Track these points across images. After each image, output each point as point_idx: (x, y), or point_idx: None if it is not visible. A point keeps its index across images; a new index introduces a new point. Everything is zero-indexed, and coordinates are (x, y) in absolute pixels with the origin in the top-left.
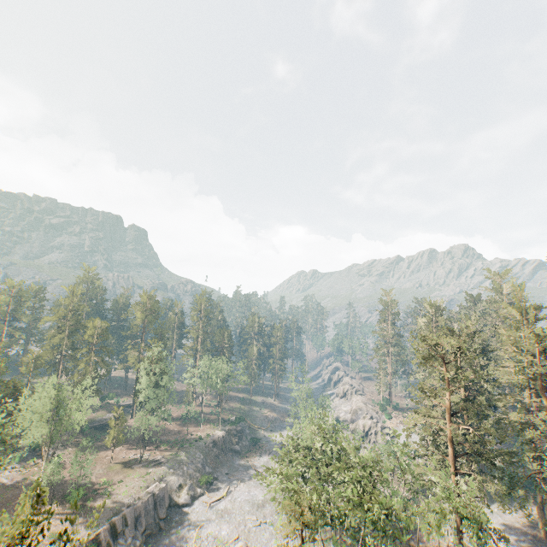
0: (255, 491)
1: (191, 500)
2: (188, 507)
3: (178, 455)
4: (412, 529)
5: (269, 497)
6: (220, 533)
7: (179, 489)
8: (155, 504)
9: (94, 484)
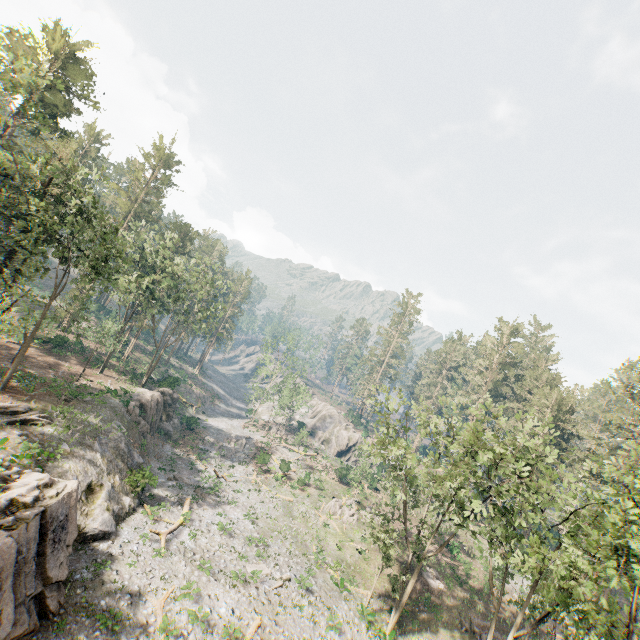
0: (234, 512)
1: (114, 524)
2: (107, 541)
3: (76, 413)
4: (486, 592)
5: (265, 527)
6: (217, 614)
7: (85, 495)
8: (41, 540)
9: None
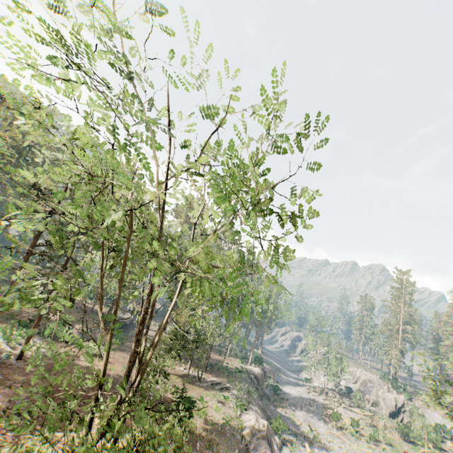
0: None
1: (280, 452)
2: None
3: (238, 382)
4: None
5: None
6: None
7: None
8: None
9: (167, 395)
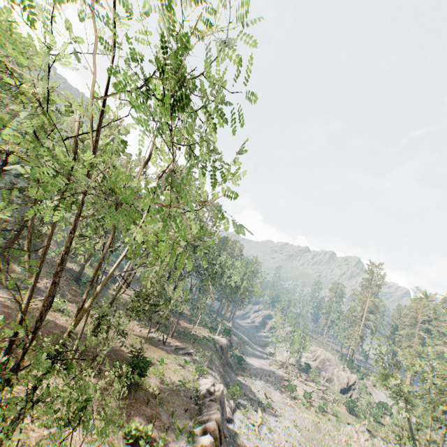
0: (285, 421)
1: (232, 415)
2: (231, 424)
3: (202, 350)
4: None
5: (307, 436)
6: None
7: None
8: None
9: (127, 354)
